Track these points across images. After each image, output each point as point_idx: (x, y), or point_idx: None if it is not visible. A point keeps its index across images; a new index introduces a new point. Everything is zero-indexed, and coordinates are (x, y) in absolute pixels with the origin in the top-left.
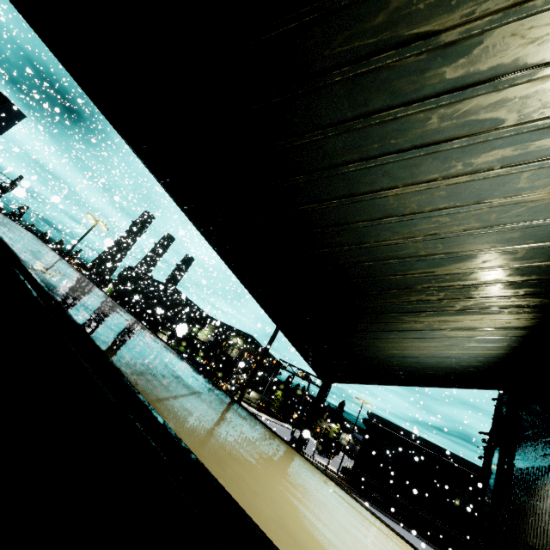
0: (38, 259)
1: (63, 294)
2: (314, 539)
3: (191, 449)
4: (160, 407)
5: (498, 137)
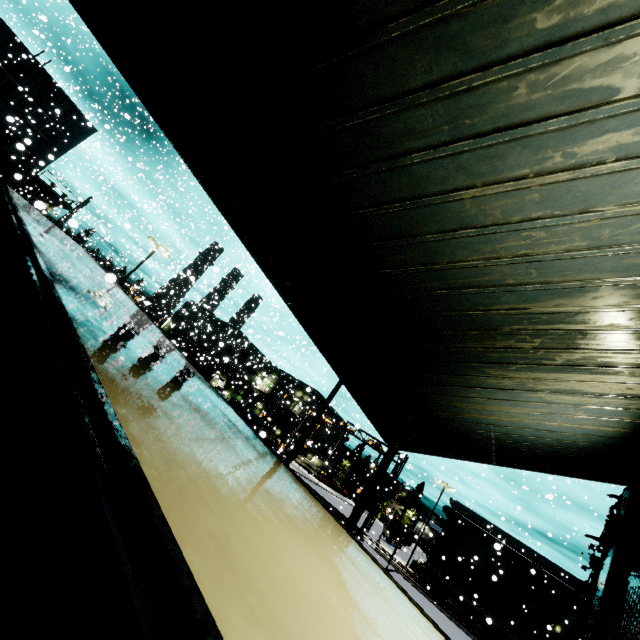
0: (67, 260)
1: (72, 287)
2: (267, 569)
3: (132, 435)
4: (121, 395)
5: (610, 114)
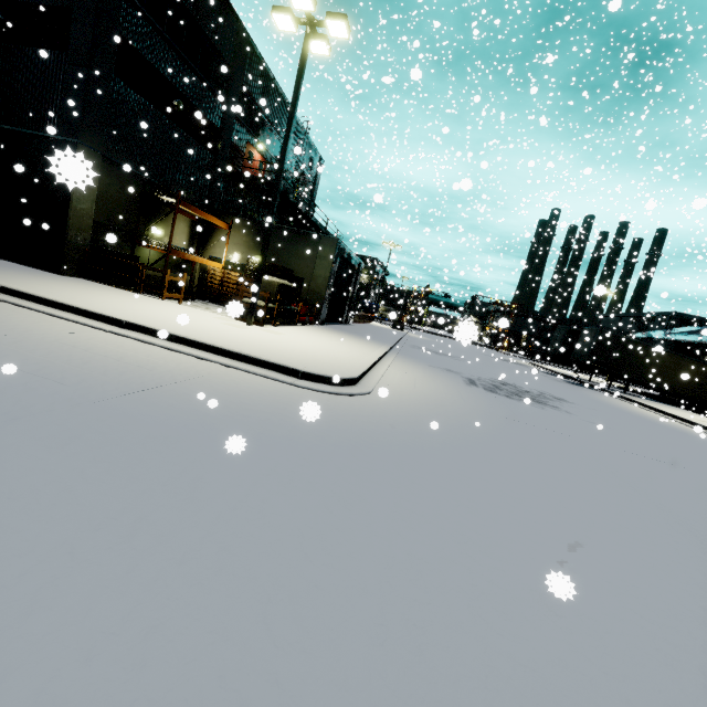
0: None
1: None
2: None
3: None
4: None
5: None
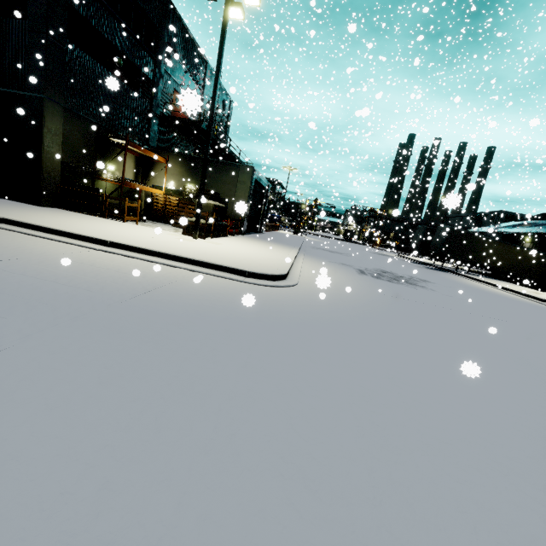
0: None
1: None
2: None
3: None
4: None
5: None
